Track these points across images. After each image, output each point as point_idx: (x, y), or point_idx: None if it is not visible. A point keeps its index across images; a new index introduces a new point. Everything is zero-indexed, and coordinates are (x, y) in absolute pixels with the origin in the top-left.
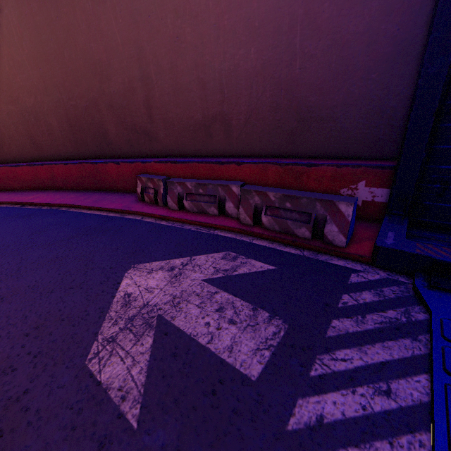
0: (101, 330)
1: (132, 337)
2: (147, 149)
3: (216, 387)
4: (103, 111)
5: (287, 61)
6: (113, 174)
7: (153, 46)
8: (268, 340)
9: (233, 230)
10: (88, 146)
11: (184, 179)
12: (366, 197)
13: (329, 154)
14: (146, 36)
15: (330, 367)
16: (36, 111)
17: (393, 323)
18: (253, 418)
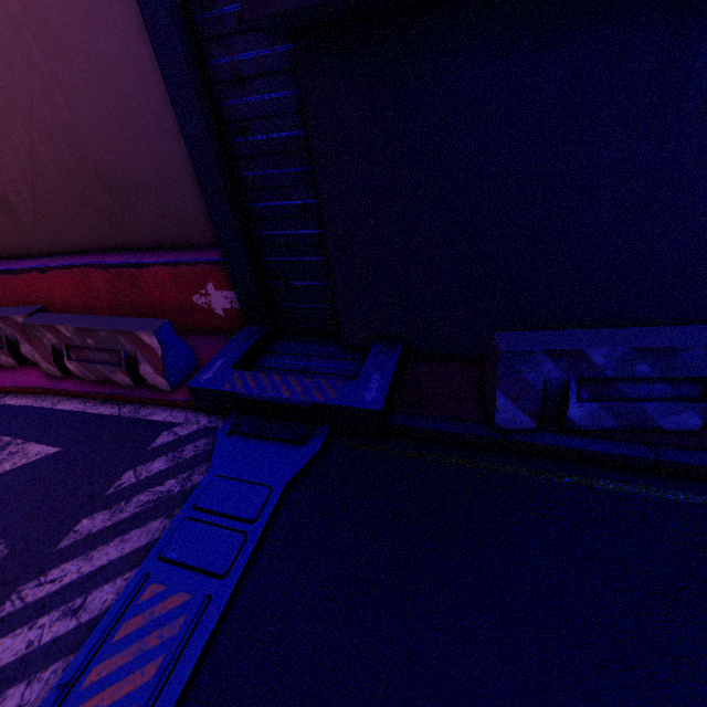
0: None
1: None
2: None
3: None
4: None
5: (41, 93)
6: None
7: None
8: None
9: (34, 391)
10: None
11: None
12: (225, 304)
13: (174, 243)
14: None
15: (26, 599)
16: None
17: (159, 500)
18: None
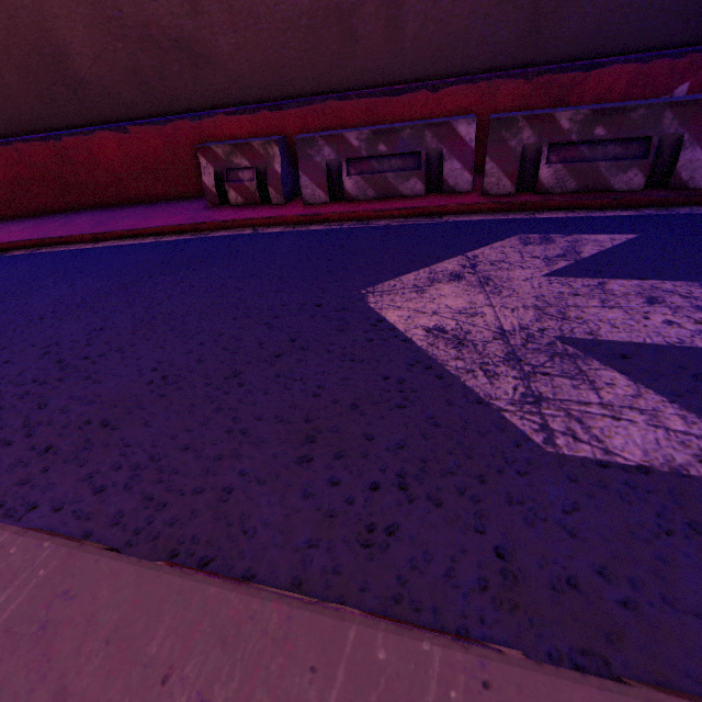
0: (479, 393)
1: (569, 381)
2: (189, 90)
3: None
4: None
5: None
6: (111, 161)
7: None
8: None
9: (480, 209)
10: (12, 100)
11: (333, 130)
12: None
13: (606, 49)
14: None
15: None
16: None
17: None
18: None
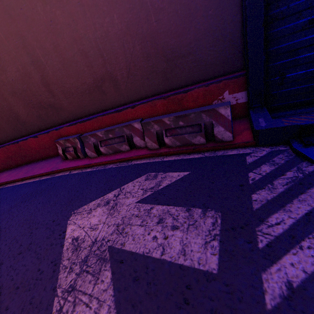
0: (58, 283)
1: (91, 277)
2: (57, 119)
3: (186, 294)
4: (9, 99)
5: (144, 18)
6: (34, 147)
7: (33, 33)
8: (211, 231)
9: (146, 157)
10: (6, 131)
11: (94, 131)
12: (232, 102)
13: (196, 80)
14: (24, 26)
15: (271, 234)
16: None
17: (295, 181)
18: (233, 312)
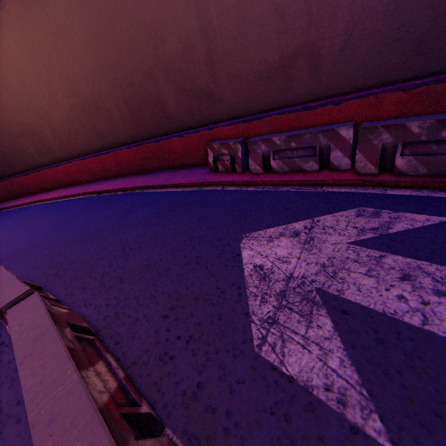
0: (250, 309)
1: (298, 317)
2: (211, 115)
3: None
4: (160, 82)
5: None
6: (177, 149)
7: None
8: None
9: (349, 184)
10: (147, 126)
11: (268, 135)
12: None
13: None
14: None
15: None
16: (95, 99)
17: None
18: None
